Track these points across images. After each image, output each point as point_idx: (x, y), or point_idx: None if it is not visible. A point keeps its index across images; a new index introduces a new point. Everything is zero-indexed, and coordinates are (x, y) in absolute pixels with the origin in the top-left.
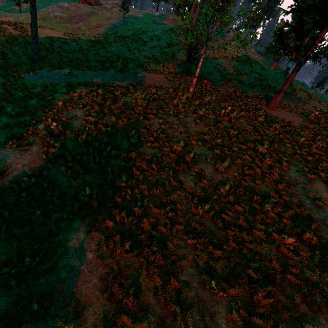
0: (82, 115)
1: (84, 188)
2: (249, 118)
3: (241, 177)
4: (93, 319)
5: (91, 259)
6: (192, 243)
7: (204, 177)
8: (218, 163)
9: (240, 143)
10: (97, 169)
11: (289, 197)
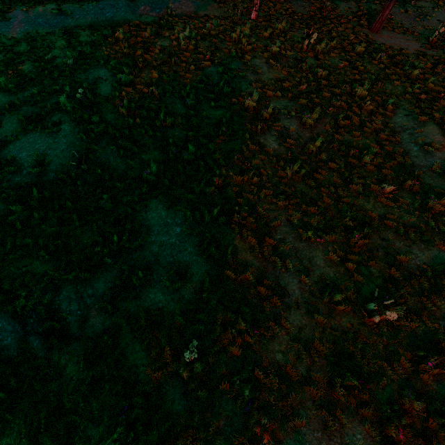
0: (108, 76)
1: (147, 167)
2: (343, 50)
3: (334, 131)
4: (197, 277)
5: (180, 232)
6: (284, 204)
7: (289, 135)
8: (305, 116)
9: (332, 88)
10: (154, 144)
11: (392, 147)
